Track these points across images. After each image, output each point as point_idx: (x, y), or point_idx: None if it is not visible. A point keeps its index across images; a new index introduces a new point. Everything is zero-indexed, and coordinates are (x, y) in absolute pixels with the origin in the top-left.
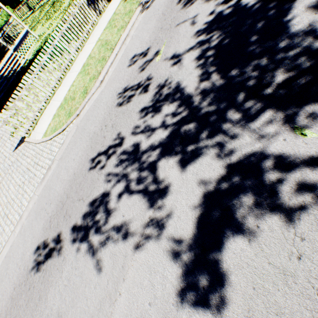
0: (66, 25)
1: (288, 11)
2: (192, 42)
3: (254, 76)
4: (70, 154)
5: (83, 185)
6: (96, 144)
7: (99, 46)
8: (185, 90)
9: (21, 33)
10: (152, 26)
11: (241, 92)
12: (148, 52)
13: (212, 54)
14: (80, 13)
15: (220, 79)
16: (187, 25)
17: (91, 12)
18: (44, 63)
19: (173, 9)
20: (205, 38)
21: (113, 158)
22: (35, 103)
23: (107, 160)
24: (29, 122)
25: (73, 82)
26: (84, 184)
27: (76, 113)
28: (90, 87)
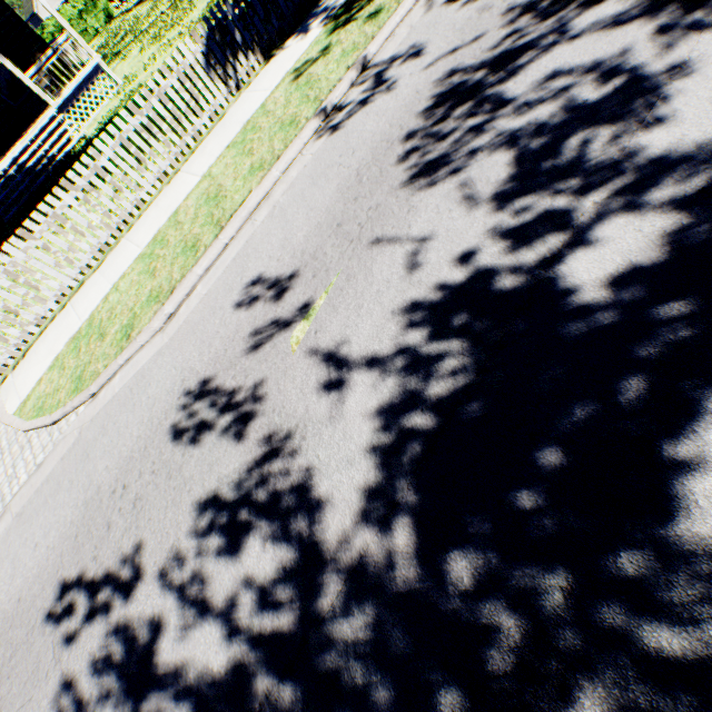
0: (139, 119)
1: (691, 416)
2: (389, 334)
3: (508, 637)
4: (37, 517)
5: (18, 664)
6: (88, 535)
7: (201, 194)
8: (318, 518)
9: (82, 69)
10: (324, 202)
11: (450, 678)
12: (287, 291)
13: (423, 429)
14: (181, 87)
15: (414, 558)
16: (398, 257)
17: (212, 85)
18: (64, 211)
19: (384, 171)
20: (425, 344)
21: (96, 628)
22: (29, 305)
23: (85, 623)
24: (7, 349)
25: (122, 278)
26: (21, 662)
27: (89, 389)
28: (141, 324)
